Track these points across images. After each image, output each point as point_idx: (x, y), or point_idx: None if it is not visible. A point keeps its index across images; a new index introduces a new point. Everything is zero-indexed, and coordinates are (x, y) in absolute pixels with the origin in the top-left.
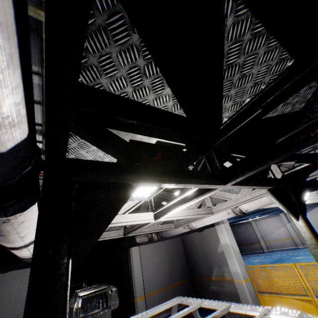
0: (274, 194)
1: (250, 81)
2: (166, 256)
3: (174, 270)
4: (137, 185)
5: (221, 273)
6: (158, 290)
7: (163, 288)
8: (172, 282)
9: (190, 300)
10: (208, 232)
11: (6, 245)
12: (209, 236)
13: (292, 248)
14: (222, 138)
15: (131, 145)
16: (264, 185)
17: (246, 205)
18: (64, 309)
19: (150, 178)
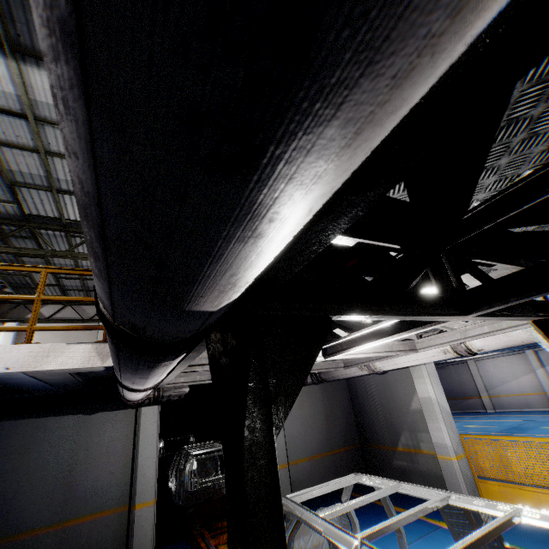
0: (541, 329)
1: (542, 142)
2: (321, 408)
3: (333, 430)
4: (338, 318)
5: (414, 442)
6: (309, 458)
7: (317, 455)
8: (330, 449)
9: (377, 481)
10: (395, 376)
11: (131, 387)
12: (397, 382)
13: (541, 411)
14: (465, 236)
15: (324, 254)
16: (527, 315)
17: (480, 341)
18: (278, 489)
19: (354, 306)
